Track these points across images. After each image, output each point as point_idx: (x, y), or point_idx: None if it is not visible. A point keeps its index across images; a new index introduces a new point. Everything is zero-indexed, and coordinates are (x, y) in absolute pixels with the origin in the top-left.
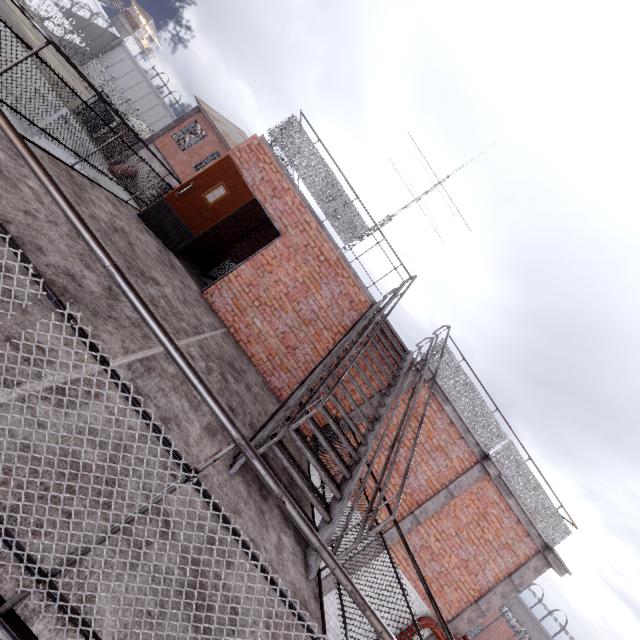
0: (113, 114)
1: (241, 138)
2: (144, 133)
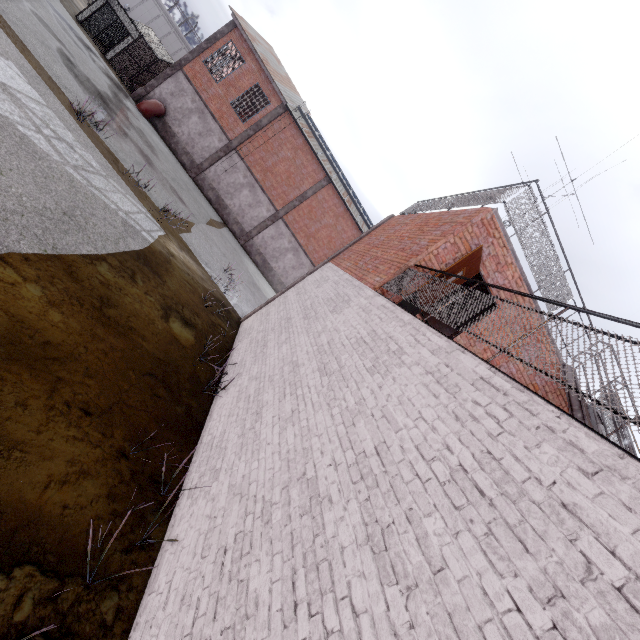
0: (126, 25)
1: (273, 59)
2: (156, 47)
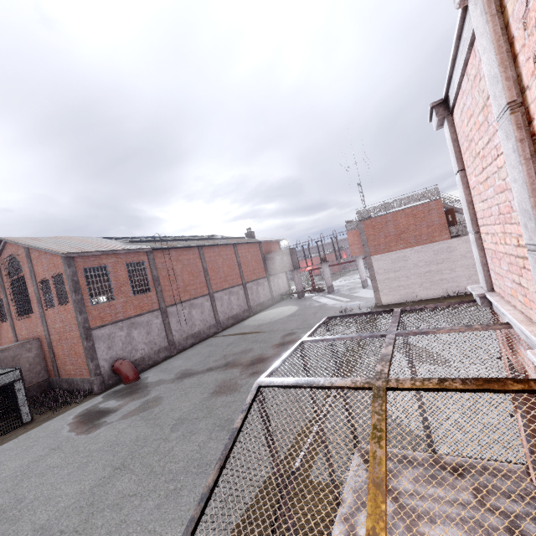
0: None
1: (52, 241)
2: None
